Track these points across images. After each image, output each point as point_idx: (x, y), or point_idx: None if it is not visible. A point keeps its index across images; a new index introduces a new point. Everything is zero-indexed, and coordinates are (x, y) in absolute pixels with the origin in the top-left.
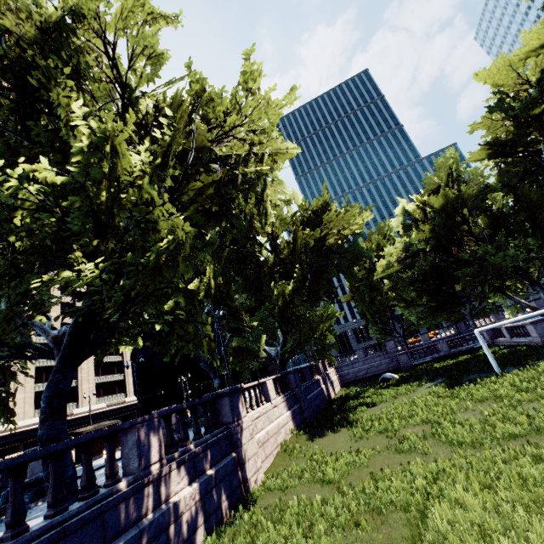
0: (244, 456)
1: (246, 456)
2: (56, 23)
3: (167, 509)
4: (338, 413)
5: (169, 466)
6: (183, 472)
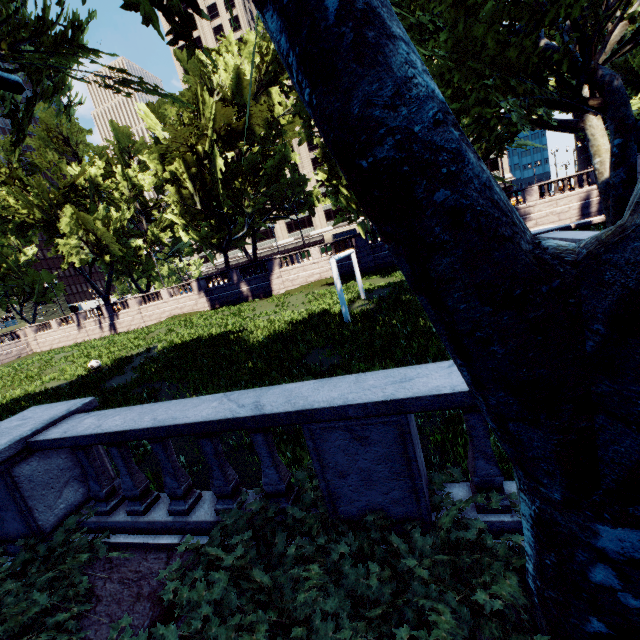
0: (271, 284)
1: (273, 284)
2: (160, 154)
3: (239, 291)
4: (376, 273)
5: (240, 282)
6: (245, 284)
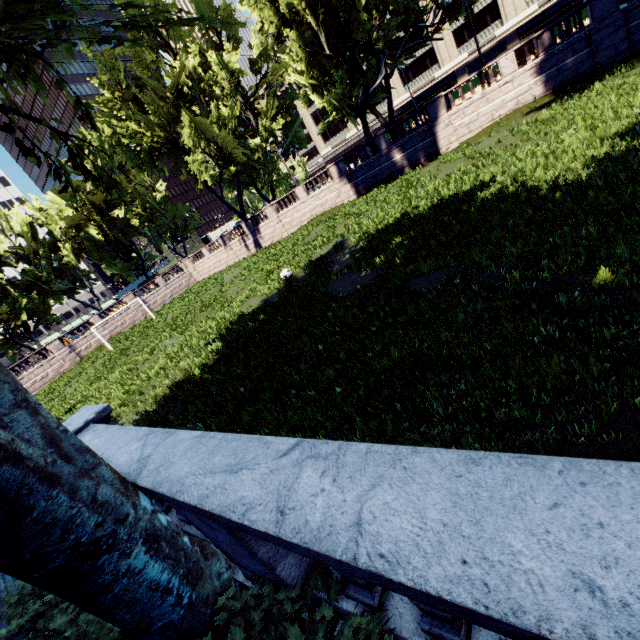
0: (436, 139)
1: (438, 139)
2: None
3: (390, 163)
4: None
5: (390, 150)
6: (397, 151)
